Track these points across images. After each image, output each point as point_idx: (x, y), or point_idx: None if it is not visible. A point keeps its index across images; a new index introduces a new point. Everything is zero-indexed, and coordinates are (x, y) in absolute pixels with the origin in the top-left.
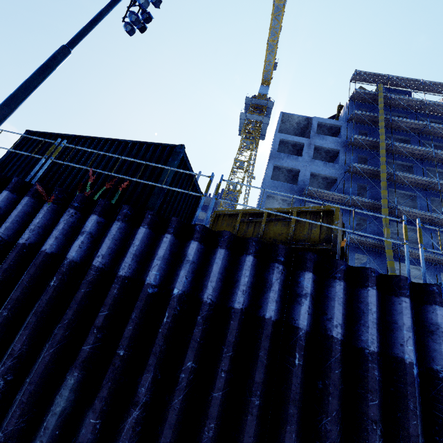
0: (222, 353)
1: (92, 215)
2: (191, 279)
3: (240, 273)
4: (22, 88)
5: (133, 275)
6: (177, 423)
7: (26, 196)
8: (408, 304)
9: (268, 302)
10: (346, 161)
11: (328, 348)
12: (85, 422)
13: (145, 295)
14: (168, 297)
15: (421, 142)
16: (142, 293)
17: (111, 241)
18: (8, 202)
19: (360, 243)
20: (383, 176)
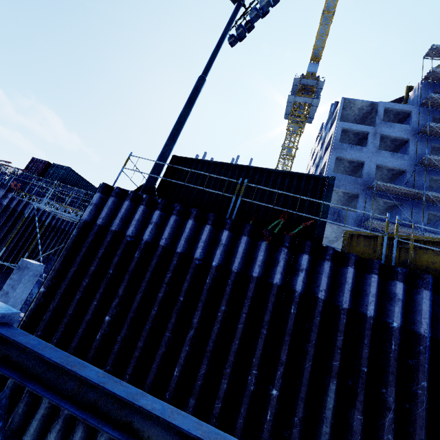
0: None
1: (304, 255)
2: (402, 314)
3: None
4: (180, 122)
5: (351, 307)
6: (423, 425)
7: (244, 235)
8: None
9: None
10: (417, 151)
11: None
12: (353, 417)
13: (370, 326)
14: (388, 328)
15: None
16: (367, 324)
17: (327, 278)
18: (229, 239)
19: None
20: None
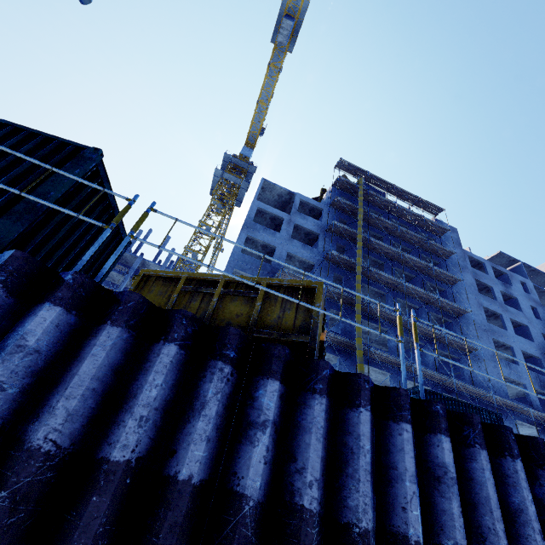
0: None
1: None
2: (17, 392)
3: (144, 378)
4: None
5: None
6: None
7: None
8: (410, 435)
9: (190, 443)
10: (325, 247)
11: (294, 534)
12: None
13: None
14: None
15: (391, 243)
16: None
17: None
18: None
19: (332, 341)
20: (358, 269)
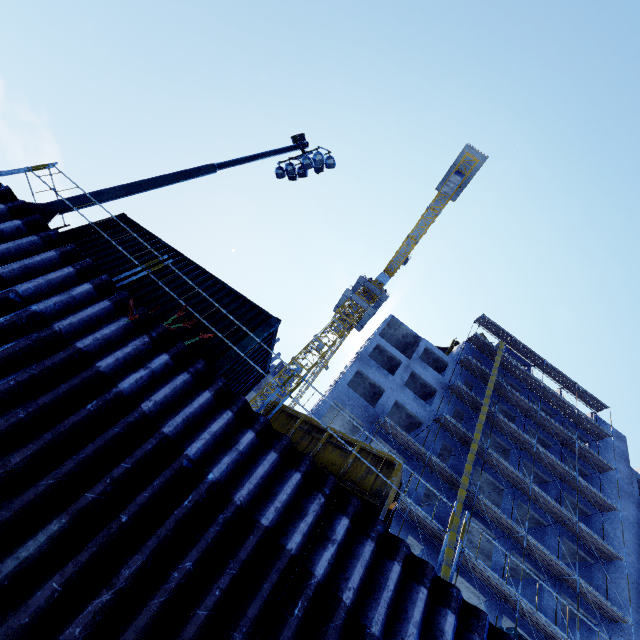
0: (227, 567)
1: (165, 354)
2: (230, 471)
3: (282, 487)
4: (152, 181)
5: (174, 437)
6: (144, 629)
7: (109, 300)
8: (424, 596)
9: (295, 532)
10: (440, 407)
11: (332, 610)
12: (45, 583)
13: (178, 466)
14: (199, 479)
15: (526, 427)
16: (176, 461)
17: (171, 390)
18: (86, 296)
19: (419, 522)
20: (473, 447)
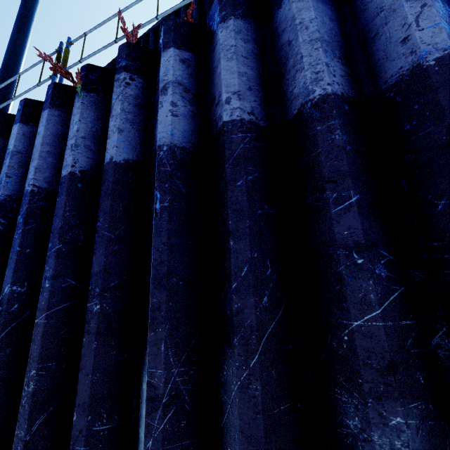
0: None
1: (163, 54)
2: None
3: None
4: (8, 54)
5: (348, 90)
6: None
7: (43, 110)
8: None
9: None
10: None
11: None
12: None
13: None
14: None
15: None
16: (441, 90)
17: (235, 60)
18: (27, 140)
19: None
20: None
